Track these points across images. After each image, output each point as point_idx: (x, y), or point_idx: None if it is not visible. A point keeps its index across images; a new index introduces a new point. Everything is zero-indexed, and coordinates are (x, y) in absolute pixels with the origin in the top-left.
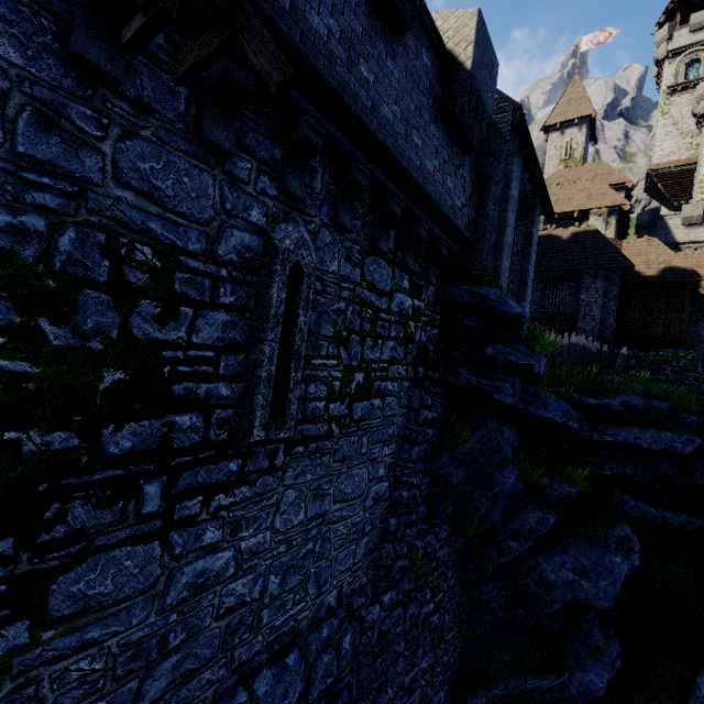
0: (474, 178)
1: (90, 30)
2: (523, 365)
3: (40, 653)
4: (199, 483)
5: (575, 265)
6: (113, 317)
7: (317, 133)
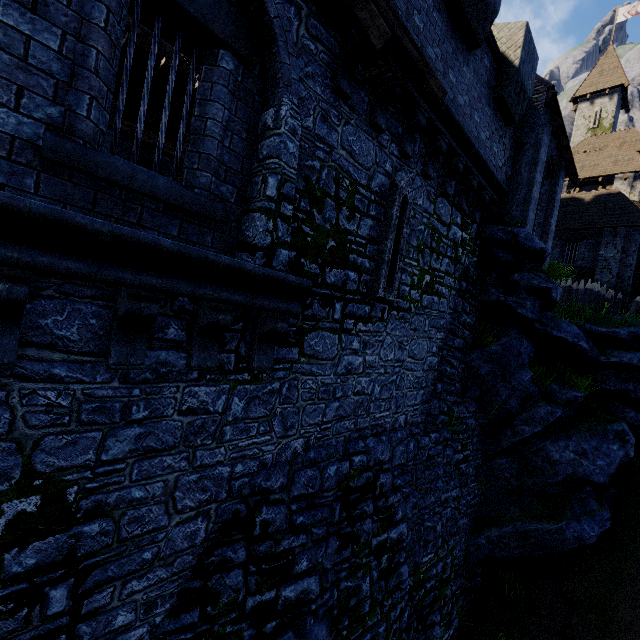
0: (512, 145)
1: (343, 75)
2: (542, 288)
3: (300, 367)
4: (354, 312)
5: (596, 224)
6: (334, 213)
7: (423, 117)
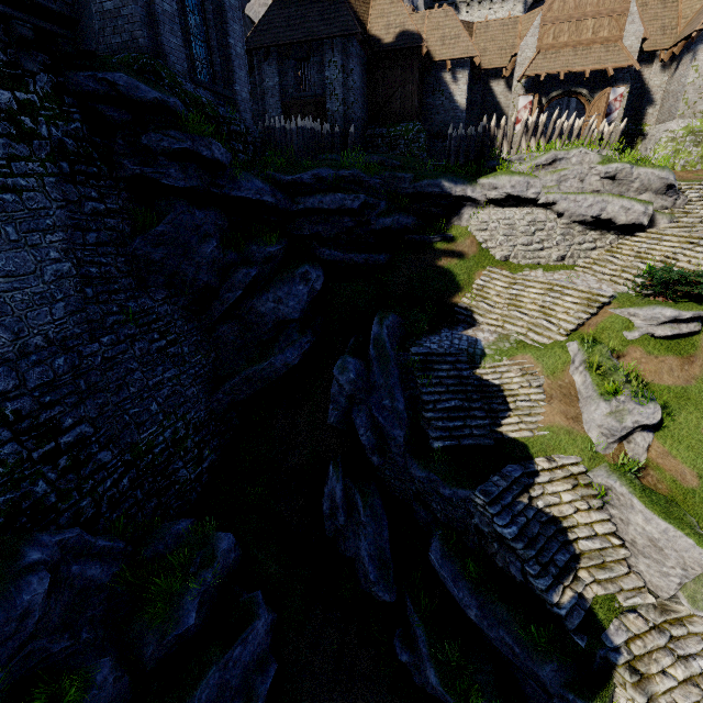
0: None
1: None
2: (178, 150)
3: None
4: None
5: (315, 34)
6: None
7: None
